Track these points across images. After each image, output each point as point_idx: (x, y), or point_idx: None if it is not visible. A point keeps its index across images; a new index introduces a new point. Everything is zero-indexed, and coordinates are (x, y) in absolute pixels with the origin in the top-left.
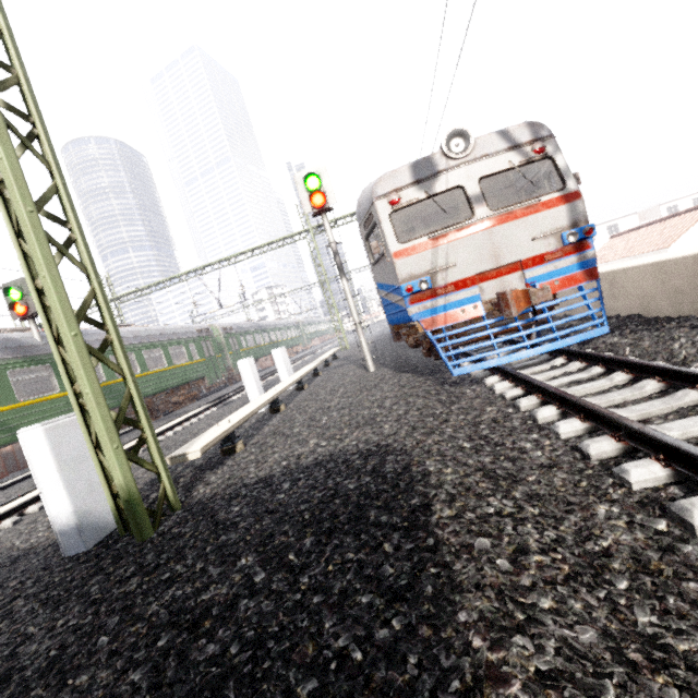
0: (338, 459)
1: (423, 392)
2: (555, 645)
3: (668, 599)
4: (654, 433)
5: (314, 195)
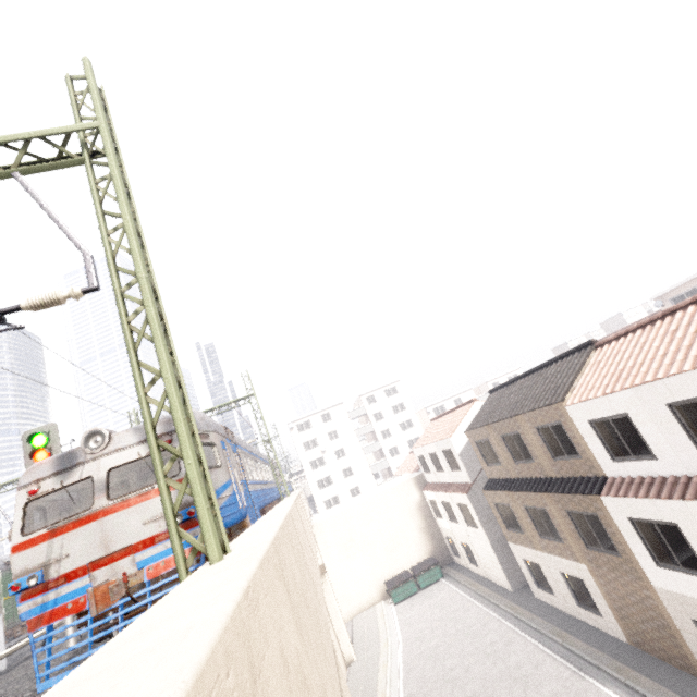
0: None
1: None
2: None
3: None
4: None
5: (39, 452)
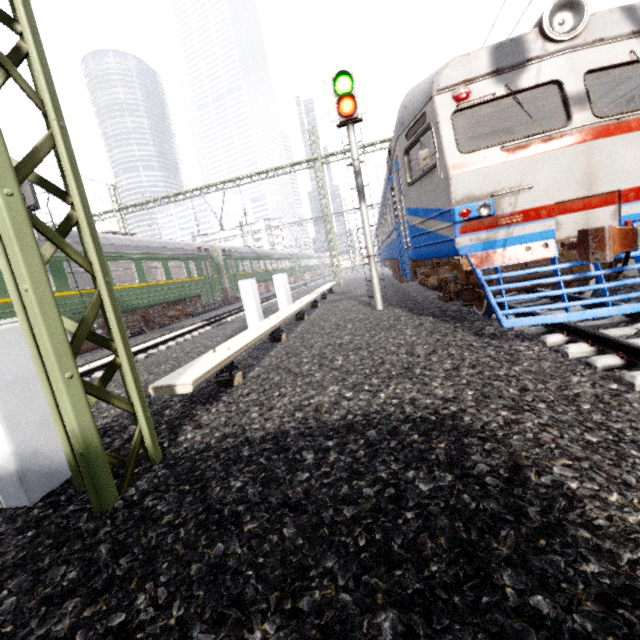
0: (380, 426)
1: (463, 342)
2: None
3: None
4: None
5: (343, 100)
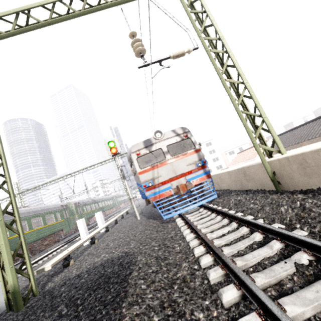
0: (109, 261)
1: (152, 227)
2: (145, 306)
3: (184, 288)
4: (203, 236)
5: (112, 149)
